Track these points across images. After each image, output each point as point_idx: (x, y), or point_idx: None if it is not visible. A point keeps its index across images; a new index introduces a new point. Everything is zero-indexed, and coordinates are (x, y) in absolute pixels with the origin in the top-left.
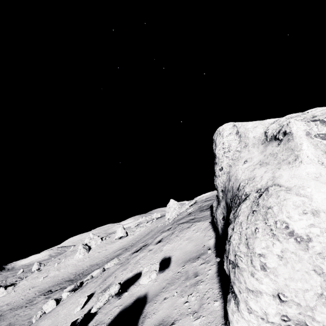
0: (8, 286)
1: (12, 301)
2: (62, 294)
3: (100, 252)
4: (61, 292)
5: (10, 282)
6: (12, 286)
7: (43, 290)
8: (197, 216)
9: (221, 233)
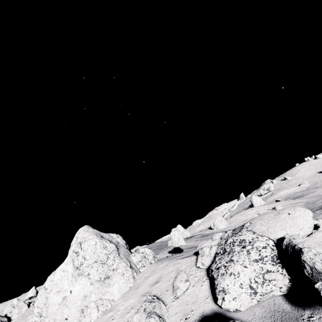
0: None
1: None
2: None
3: None
4: None
5: None
6: None
7: None
8: None
9: None
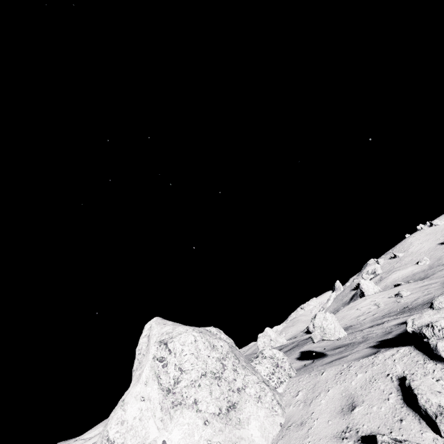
0: None
1: None
2: None
3: None
4: None
5: None
6: None
7: None
8: None
9: None
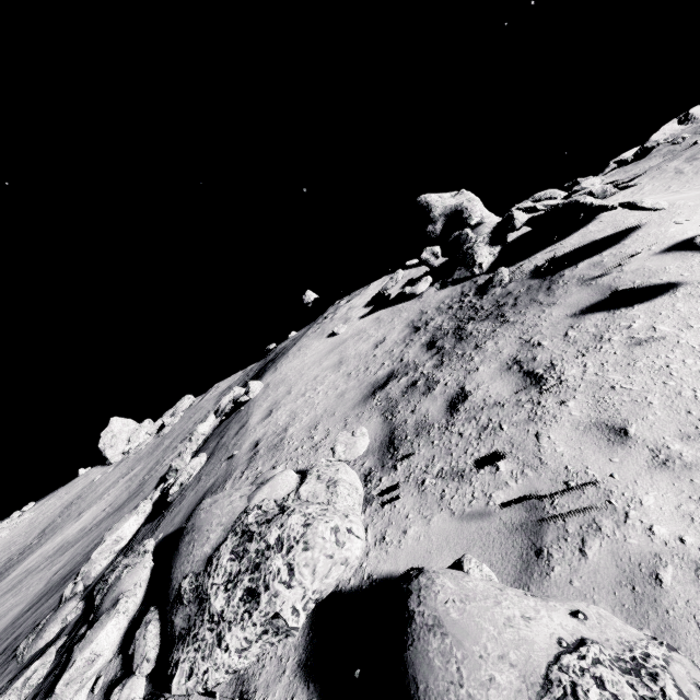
0: None
1: None
2: (200, 428)
3: None
4: None
5: None
6: None
7: None
8: None
9: (440, 233)
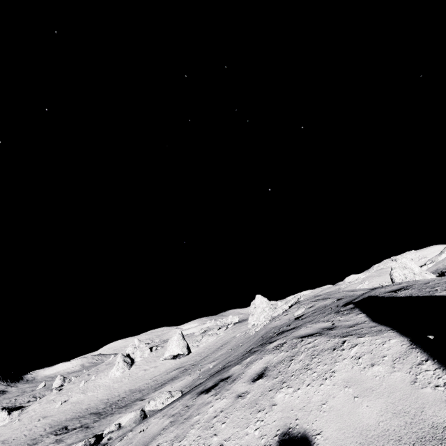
0: (14, 409)
1: (12, 438)
2: None
3: (146, 370)
4: (80, 433)
5: (21, 402)
6: (19, 410)
7: (57, 425)
8: (336, 322)
9: None
